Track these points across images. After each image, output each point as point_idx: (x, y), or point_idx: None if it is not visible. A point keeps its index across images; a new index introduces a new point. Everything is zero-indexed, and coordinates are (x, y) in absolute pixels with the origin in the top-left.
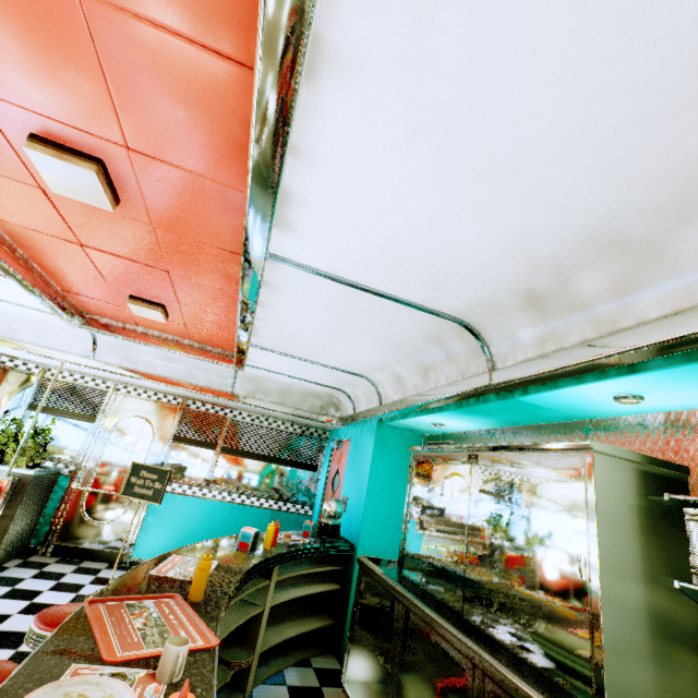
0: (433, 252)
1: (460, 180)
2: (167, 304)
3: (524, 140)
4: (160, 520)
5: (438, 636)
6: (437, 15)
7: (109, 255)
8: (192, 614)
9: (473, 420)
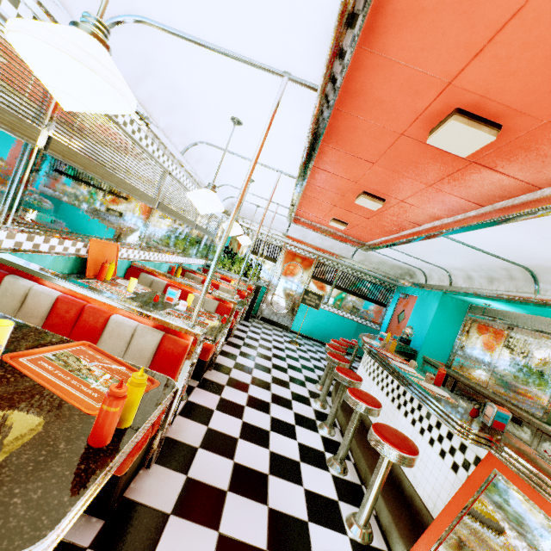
0: (525, 250)
1: (550, 242)
2: (349, 223)
3: None
4: (303, 315)
5: (473, 391)
6: None
7: (344, 210)
8: (397, 357)
9: (513, 308)
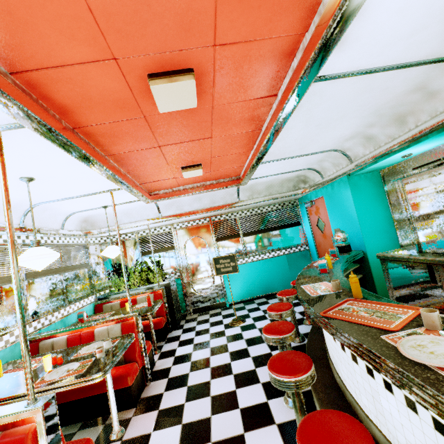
0: None
1: None
2: (202, 163)
3: None
4: (232, 281)
5: None
6: None
7: (175, 145)
8: (377, 303)
9: None
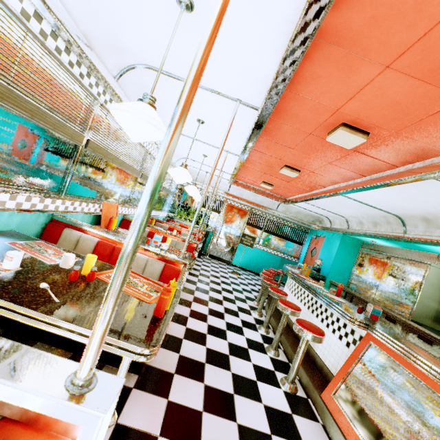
0: (394, 204)
1: (408, 199)
2: (275, 185)
3: (427, 200)
4: (241, 253)
5: (364, 302)
6: (411, 188)
7: (271, 176)
8: (311, 279)
9: (391, 244)
